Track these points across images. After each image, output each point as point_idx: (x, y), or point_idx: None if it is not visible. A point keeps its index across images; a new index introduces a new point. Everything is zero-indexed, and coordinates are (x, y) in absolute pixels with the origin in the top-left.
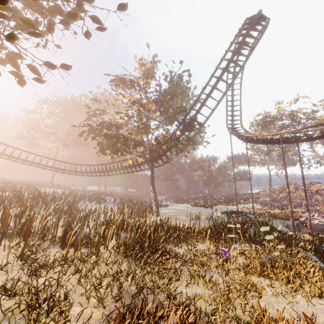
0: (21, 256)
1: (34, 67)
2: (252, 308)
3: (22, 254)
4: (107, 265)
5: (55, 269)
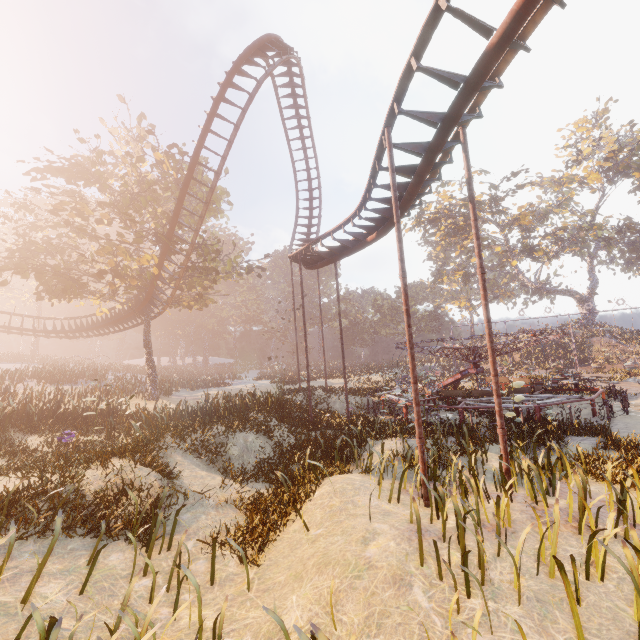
0: None
1: None
2: None
3: None
4: None
5: None
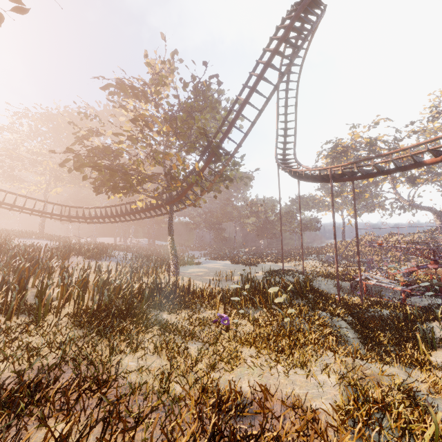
0: None
1: None
2: (196, 380)
3: None
4: (42, 335)
5: None
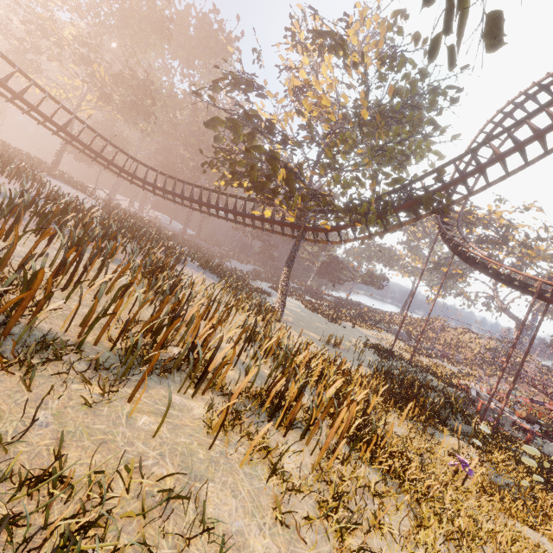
0: (271, 471)
1: (466, 9)
2: None
3: (274, 467)
4: (383, 496)
5: (362, 526)
